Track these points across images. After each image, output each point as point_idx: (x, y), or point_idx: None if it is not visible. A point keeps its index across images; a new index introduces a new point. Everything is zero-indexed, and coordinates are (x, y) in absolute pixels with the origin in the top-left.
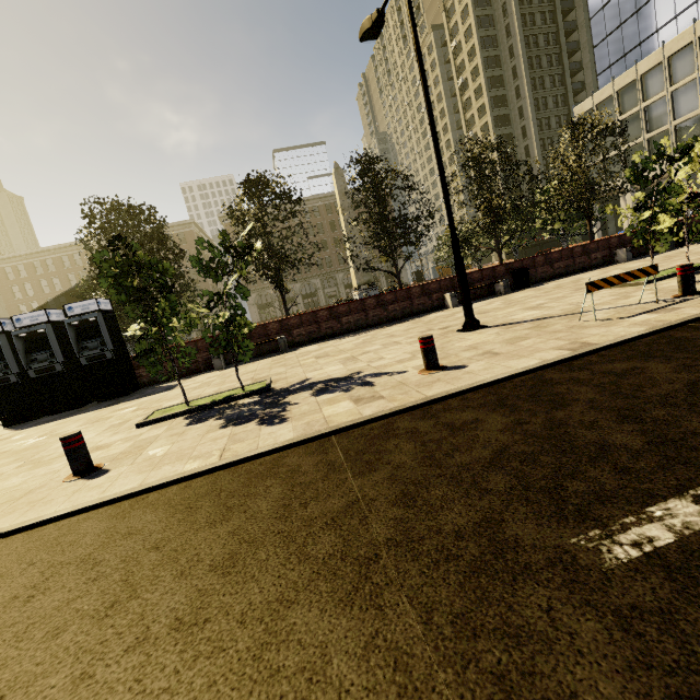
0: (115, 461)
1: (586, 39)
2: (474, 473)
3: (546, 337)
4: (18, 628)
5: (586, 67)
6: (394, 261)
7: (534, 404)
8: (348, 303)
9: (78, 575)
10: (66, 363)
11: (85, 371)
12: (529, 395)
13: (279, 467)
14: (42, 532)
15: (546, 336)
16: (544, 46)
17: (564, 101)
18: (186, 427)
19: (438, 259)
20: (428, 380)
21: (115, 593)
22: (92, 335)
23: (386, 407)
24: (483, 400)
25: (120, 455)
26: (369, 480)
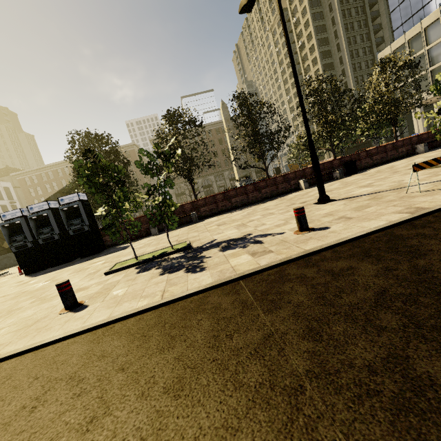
0: (91, 298)
1: (384, 9)
2: (364, 311)
3: (384, 205)
4: (23, 436)
5: (384, 27)
6: (263, 161)
7: (395, 254)
8: (235, 189)
9: (67, 391)
10: (60, 234)
11: (72, 239)
12: (388, 247)
13: (205, 304)
14: (44, 352)
15: (384, 204)
16: (355, 15)
17: (370, 50)
18: (137, 274)
19: (289, 159)
20: (302, 238)
21: (93, 409)
22: (76, 216)
23: (276, 258)
24: (351, 252)
25: (95, 294)
26: (277, 316)
